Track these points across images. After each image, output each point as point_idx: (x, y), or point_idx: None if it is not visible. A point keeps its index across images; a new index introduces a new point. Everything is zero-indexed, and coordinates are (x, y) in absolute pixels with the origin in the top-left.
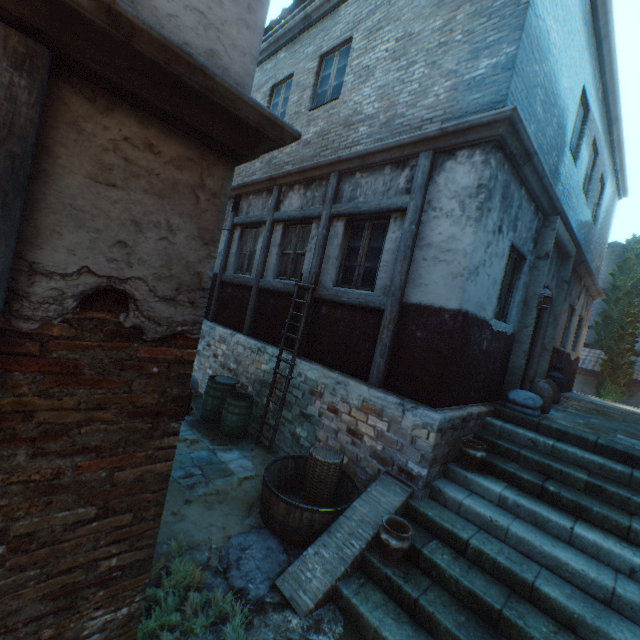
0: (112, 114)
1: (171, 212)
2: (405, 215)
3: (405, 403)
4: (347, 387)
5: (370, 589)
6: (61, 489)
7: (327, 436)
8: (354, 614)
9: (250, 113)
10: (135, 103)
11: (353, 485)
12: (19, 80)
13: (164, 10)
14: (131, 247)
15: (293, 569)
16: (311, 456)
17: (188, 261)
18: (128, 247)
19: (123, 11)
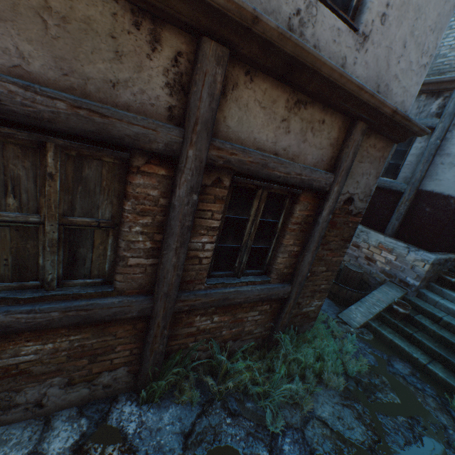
0: (369, 138)
1: (371, 168)
2: (432, 132)
3: (410, 247)
4: (368, 234)
5: (384, 327)
6: (322, 260)
7: (349, 259)
8: (378, 333)
9: (415, 129)
10: (377, 132)
11: (367, 285)
12: (360, 138)
13: (393, 92)
14: (358, 183)
15: (345, 312)
16: (346, 267)
17: (369, 185)
18: (358, 183)
19: (397, 111)
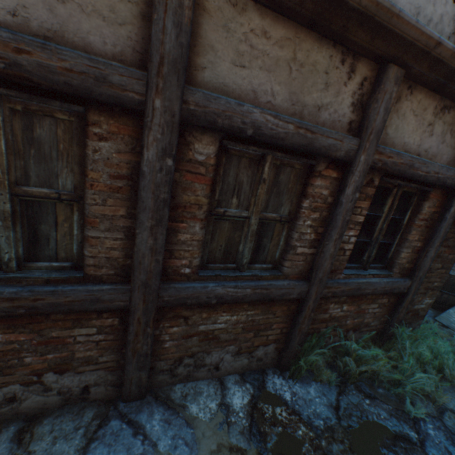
0: None
1: None
2: None
3: None
4: None
5: None
6: (438, 257)
7: None
8: None
9: None
10: None
11: None
12: None
13: None
14: None
15: (443, 316)
16: None
17: None
18: None
19: None
